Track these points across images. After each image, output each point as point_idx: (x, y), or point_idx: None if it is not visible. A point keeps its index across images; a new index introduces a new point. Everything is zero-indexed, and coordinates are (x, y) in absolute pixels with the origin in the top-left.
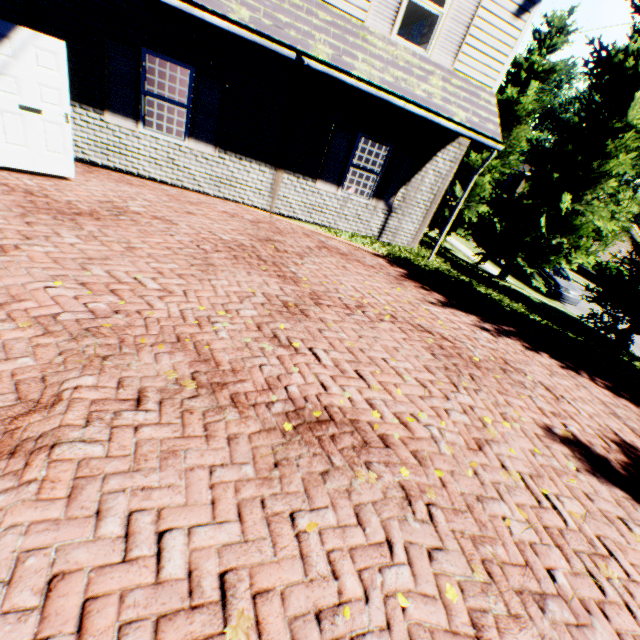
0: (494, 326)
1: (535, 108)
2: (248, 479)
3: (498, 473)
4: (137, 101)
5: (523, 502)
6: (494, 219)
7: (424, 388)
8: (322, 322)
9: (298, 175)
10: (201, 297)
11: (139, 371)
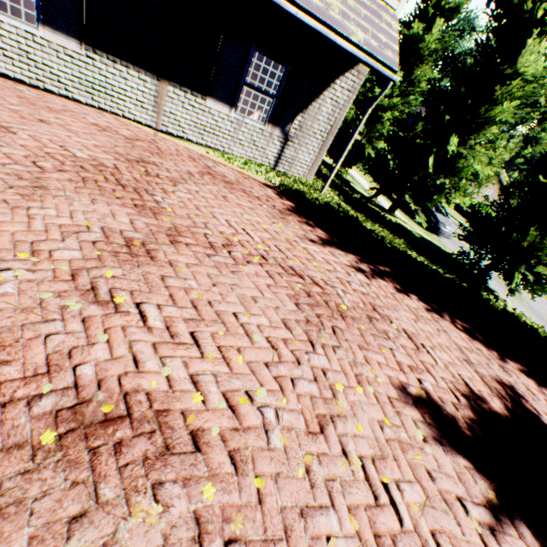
0: (371, 266)
1: (438, 49)
2: None
3: (336, 464)
4: None
5: (358, 503)
6: (388, 156)
7: (274, 351)
8: (171, 266)
9: (185, 89)
10: (2, 232)
11: None
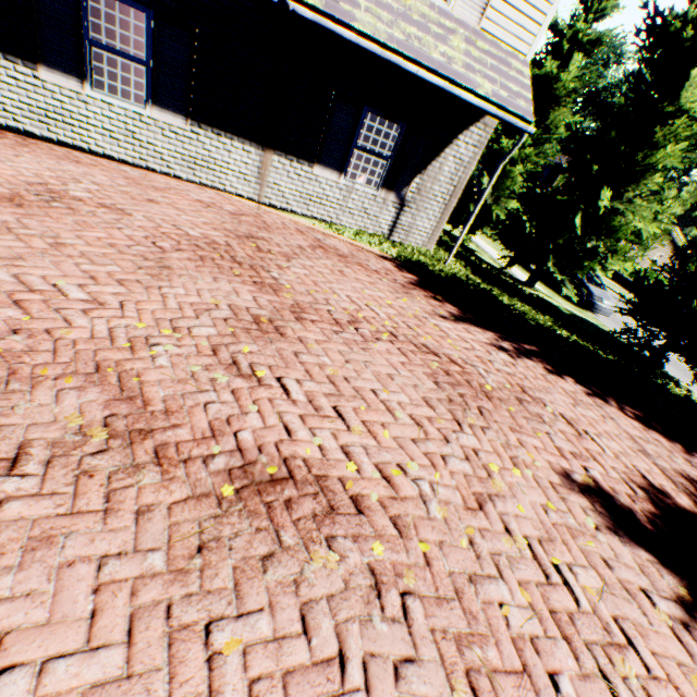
0: (514, 345)
1: (577, 87)
2: (154, 574)
3: (500, 540)
4: (80, 53)
5: (528, 578)
6: (524, 217)
7: (419, 428)
8: (301, 343)
9: (291, 157)
10: (143, 310)
11: (27, 416)
